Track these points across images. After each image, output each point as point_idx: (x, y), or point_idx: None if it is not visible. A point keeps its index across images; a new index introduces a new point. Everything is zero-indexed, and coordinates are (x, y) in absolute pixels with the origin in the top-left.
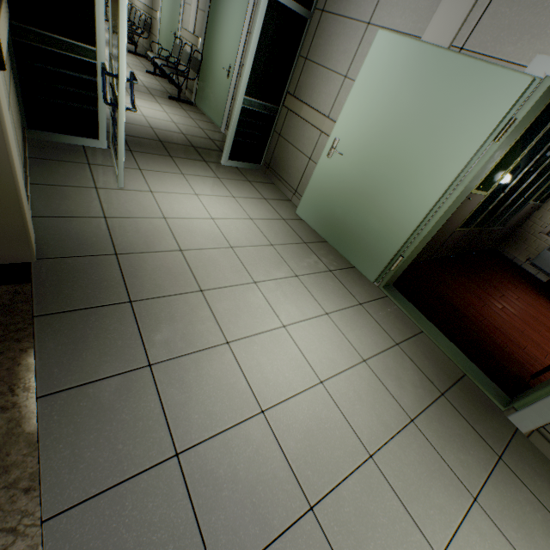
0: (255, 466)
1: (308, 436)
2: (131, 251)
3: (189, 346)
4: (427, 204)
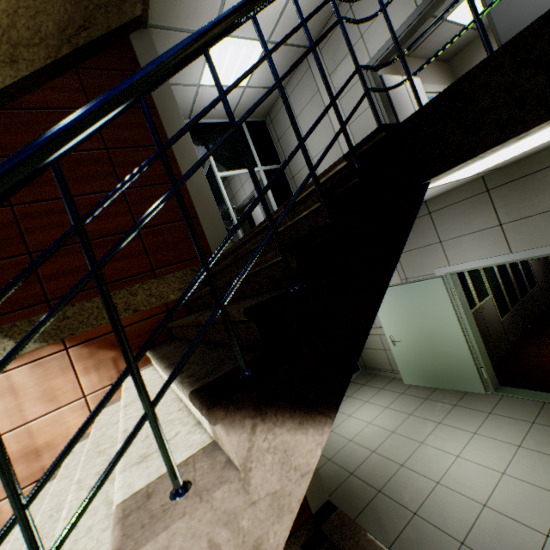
0: (502, 530)
1: (517, 504)
2: (355, 467)
3: (422, 495)
4: (460, 337)
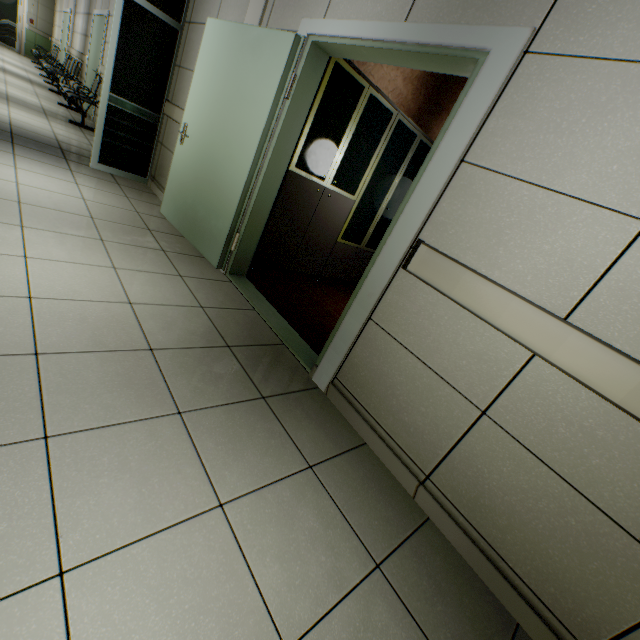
0: None
1: None
2: None
3: None
4: (247, 168)
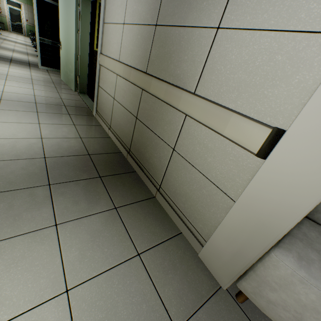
0: None
1: None
2: None
3: None
4: (74, 50)
